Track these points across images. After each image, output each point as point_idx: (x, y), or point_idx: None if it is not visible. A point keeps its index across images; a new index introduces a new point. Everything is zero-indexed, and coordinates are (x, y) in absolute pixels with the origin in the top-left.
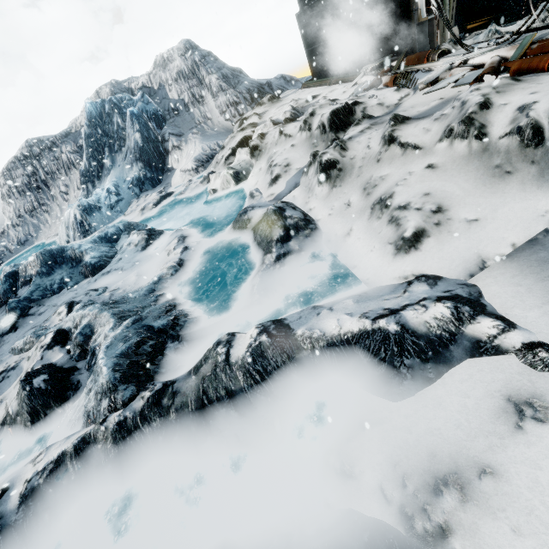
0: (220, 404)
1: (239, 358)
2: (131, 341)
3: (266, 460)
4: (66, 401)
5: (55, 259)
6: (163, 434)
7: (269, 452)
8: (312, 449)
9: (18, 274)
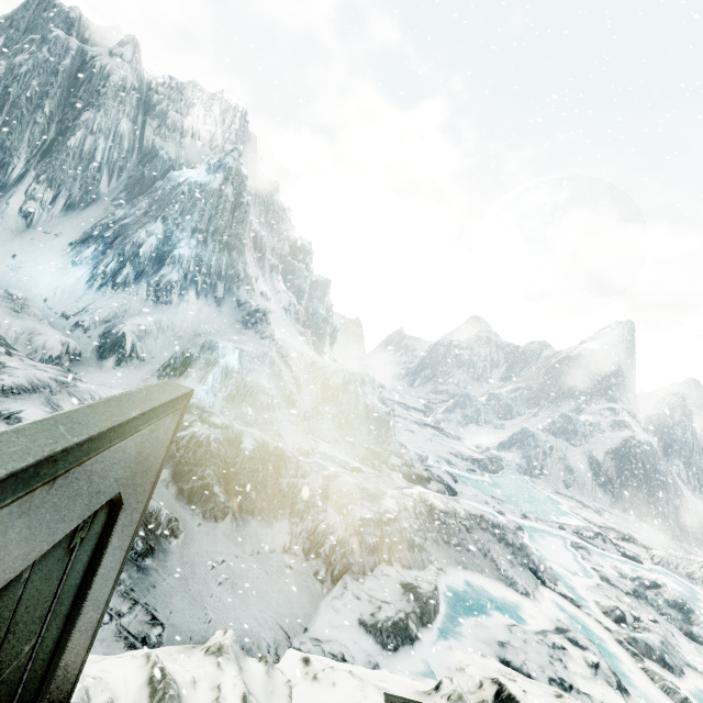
0: (646, 675)
1: (668, 683)
2: (653, 646)
3: (635, 685)
4: (614, 623)
5: (682, 607)
6: (625, 655)
7: (638, 687)
8: (646, 701)
9: (659, 587)
